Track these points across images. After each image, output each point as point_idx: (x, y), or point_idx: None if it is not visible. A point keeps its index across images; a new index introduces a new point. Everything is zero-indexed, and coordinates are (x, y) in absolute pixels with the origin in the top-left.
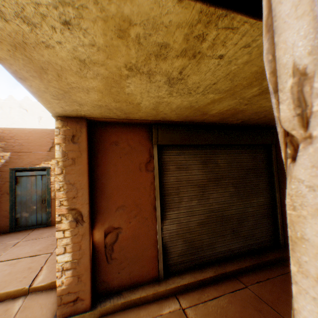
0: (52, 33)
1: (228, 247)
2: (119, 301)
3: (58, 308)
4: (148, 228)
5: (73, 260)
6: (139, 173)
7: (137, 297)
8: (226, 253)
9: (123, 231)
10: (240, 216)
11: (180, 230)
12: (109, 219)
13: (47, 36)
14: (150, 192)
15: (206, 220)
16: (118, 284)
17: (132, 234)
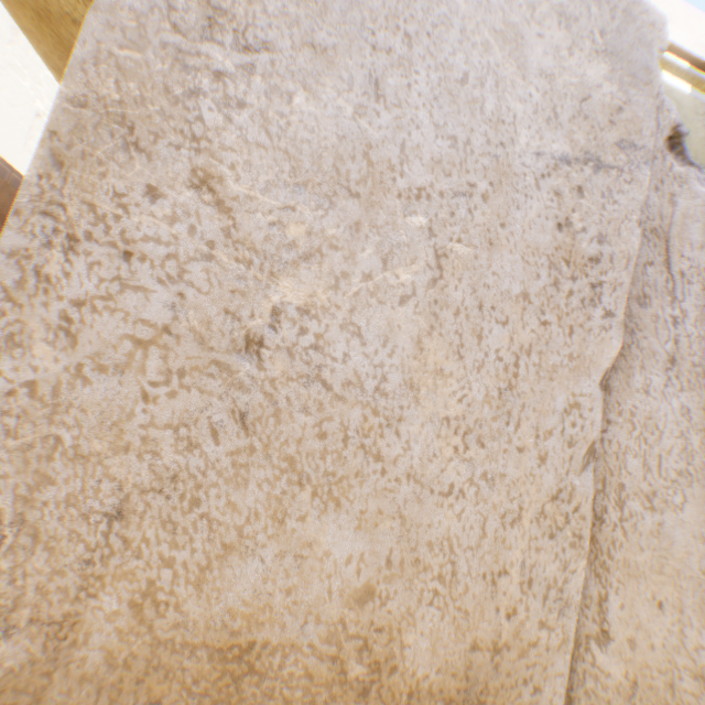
0: (76, 4)
1: None
2: None
3: None
4: None
5: None
6: None
7: None
8: None
9: None
10: None
11: None
12: None
13: (72, 8)
14: None
15: None
16: None
17: None
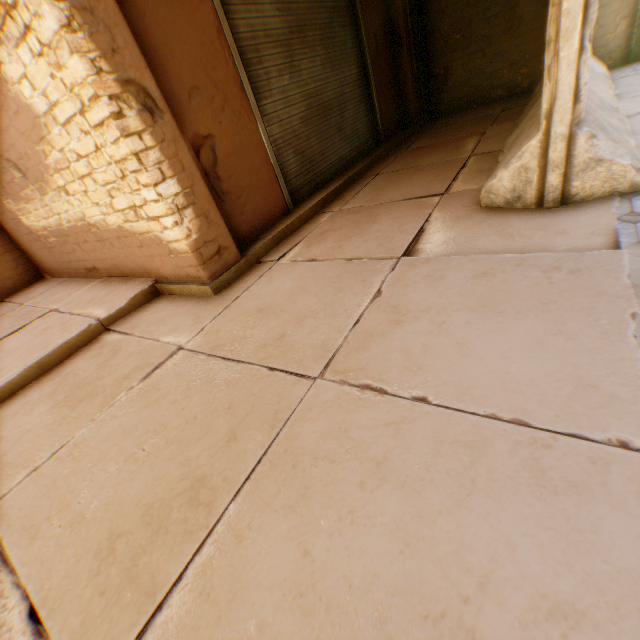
0: None
1: (340, 155)
2: (269, 239)
3: (204, 269)
4: (249, 133)
5: (185, 191)
6: (189, 4)
7: (284, 228)
8: (340, 164)
9: (219, 142)
10: (340, 104)
11: (285, 136)
12: (188, 120)
13: None
14: (225, 55)
15: (308, 113)
16: (249, 231)
17: (233, 147)
